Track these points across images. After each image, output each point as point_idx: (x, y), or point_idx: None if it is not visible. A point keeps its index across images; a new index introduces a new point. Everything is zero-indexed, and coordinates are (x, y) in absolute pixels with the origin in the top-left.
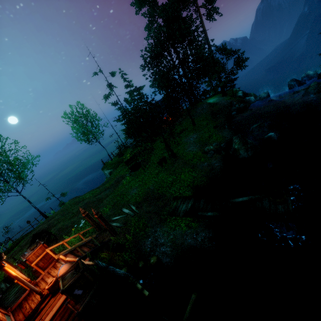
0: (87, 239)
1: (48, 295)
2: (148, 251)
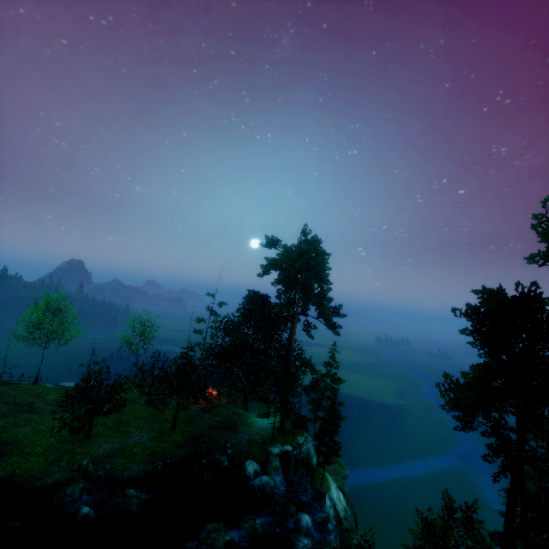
0: None
1: None
2: None
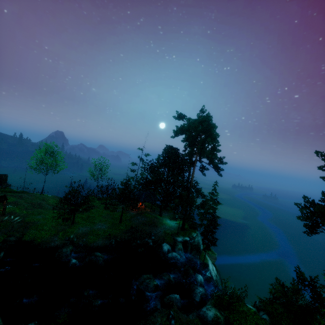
0: None
1: None
2: None
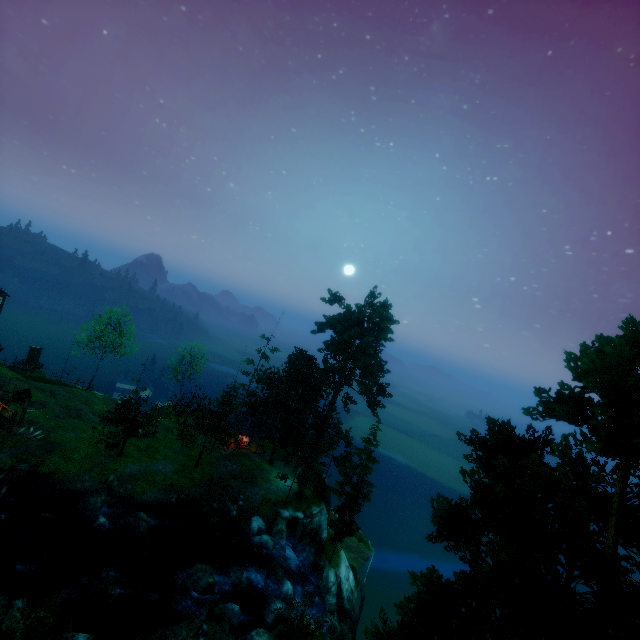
0: None
1: None
2: None
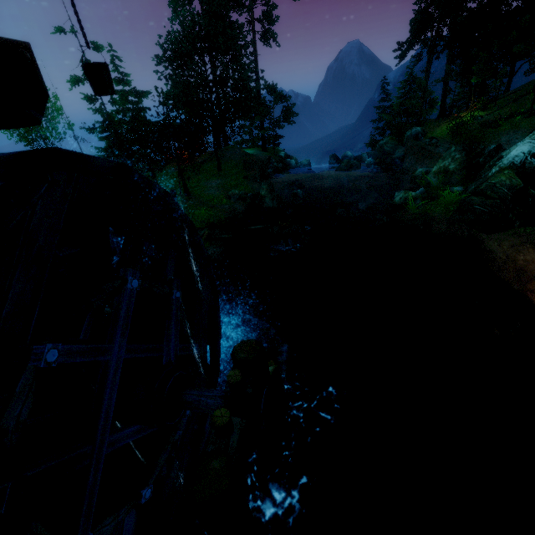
0: None
1: None
2: None
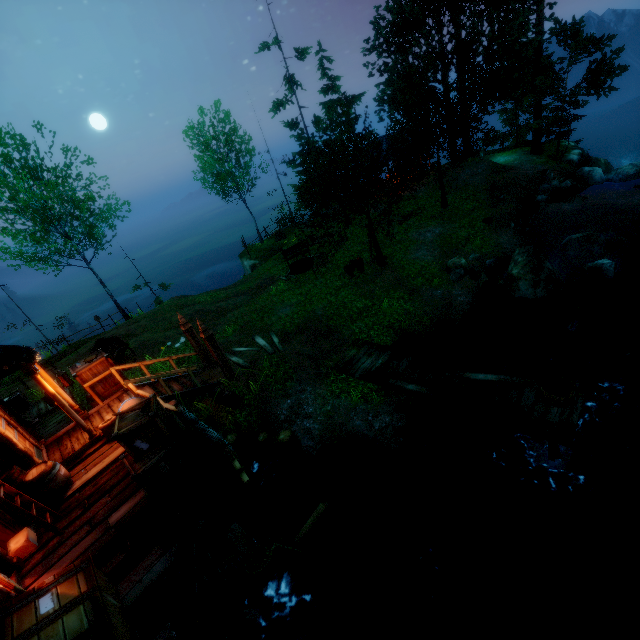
0: (180, 370)
1: (101, 438)
2: (281, 420)
